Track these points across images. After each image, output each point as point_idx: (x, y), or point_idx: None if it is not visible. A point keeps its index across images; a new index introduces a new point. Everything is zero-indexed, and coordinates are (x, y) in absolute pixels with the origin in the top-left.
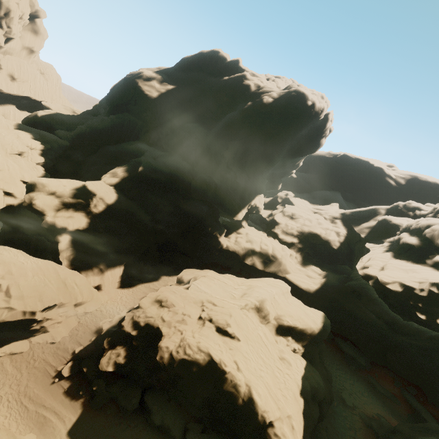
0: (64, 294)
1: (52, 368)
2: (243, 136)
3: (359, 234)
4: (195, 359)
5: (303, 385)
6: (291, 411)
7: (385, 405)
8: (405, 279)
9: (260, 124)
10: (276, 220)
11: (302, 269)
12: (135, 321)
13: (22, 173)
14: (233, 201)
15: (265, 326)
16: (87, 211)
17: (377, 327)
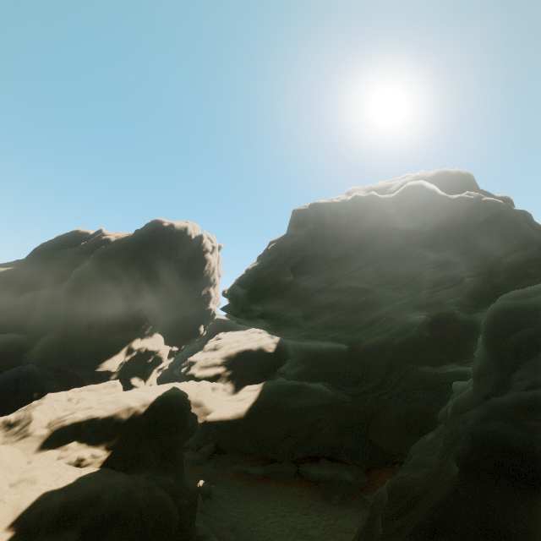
0: None
1: None
2: (98, 275)
3: None
4: None
5: (38, 504)
6: None
7: None
8: None
9: (114, 256)
10: (192, 361)
11: (233, 397)
12: None
13: None
14: (95, 350)
15: (9, 446)
16: None
17: (338, 404)
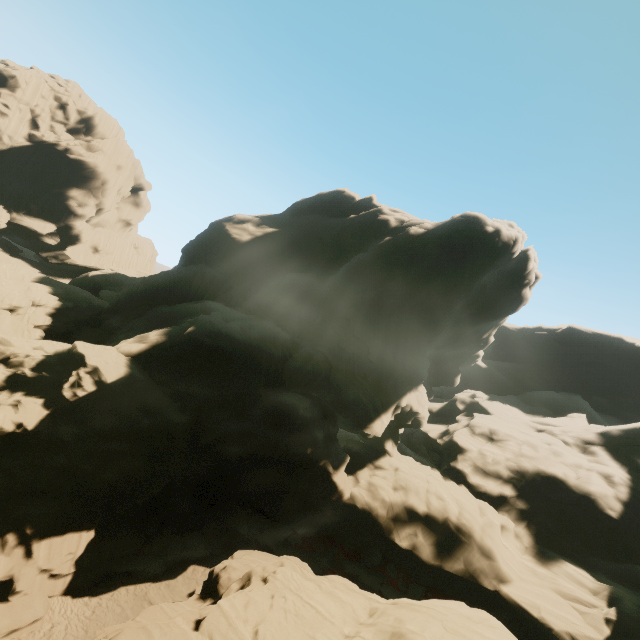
0: None
1: None
2: (379, 284)
3: None
4: None
5: None
6: None
7: None
8: None
9: (406, 263)
10: (457, 442)
11: (542, 572)
12: None
13: None
14: (363, 396)
15: None
16: (52, 396)
17: None
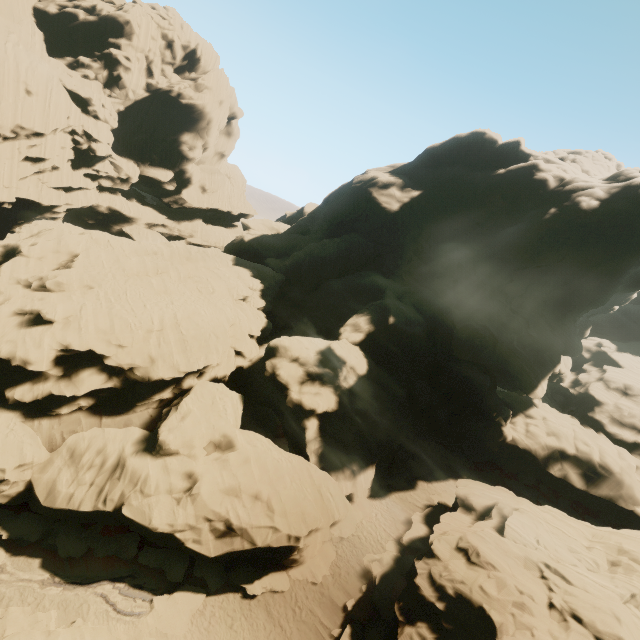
0: (321, 510)
1: (324, 629)
2: (544, 264)
3: None
4: None
5: None
6: None
7: None
8: None
9: (577, 244)
10: (593, 396)
11: None
12: (436, 582)
13: (249, 326)
14: (525, 366)
15: None
16: (335, 385)
17: None
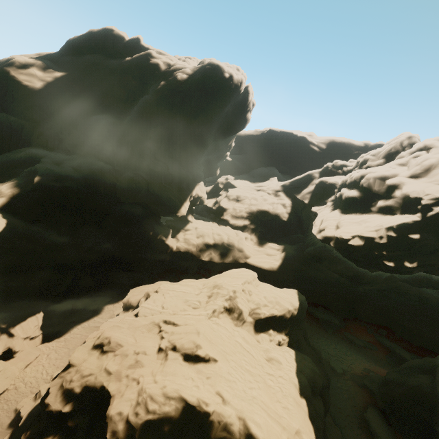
0: None
1: None
2: (165, 121)
3: (302, 201)
4: (163, 415)
5: (300, 382)
6: (297, 423)
7: (366, 356)
8: (362, 231)
9: (180, 104)
10: (222, 207)
11: (261, 250)
12: (66, 389)
13: None
14: (171, 195)
15: (241, 329)
16: None
17: (341, 284)
